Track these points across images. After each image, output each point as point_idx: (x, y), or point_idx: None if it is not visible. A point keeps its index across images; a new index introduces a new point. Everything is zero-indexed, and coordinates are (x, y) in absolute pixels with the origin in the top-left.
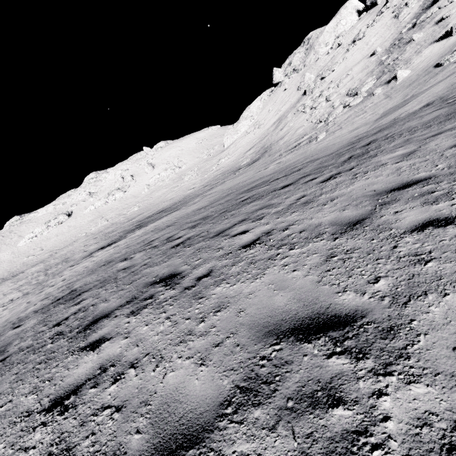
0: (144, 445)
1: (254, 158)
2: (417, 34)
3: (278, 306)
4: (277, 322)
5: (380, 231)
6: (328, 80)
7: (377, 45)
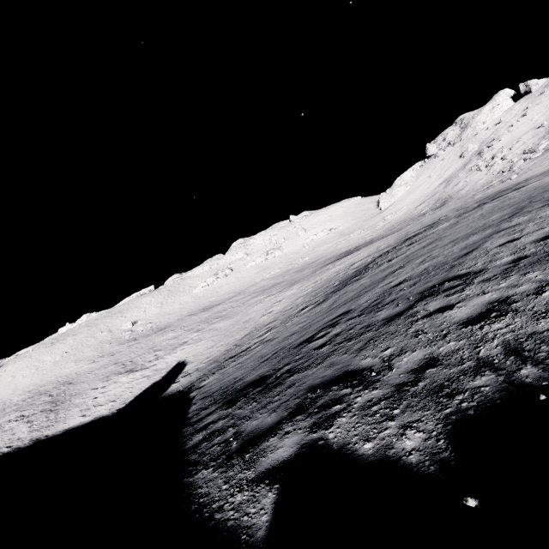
0: None
1: (435, 206)
2: None
3: None
4: None
5: None
6: (497, 147)
7: (542, 121)
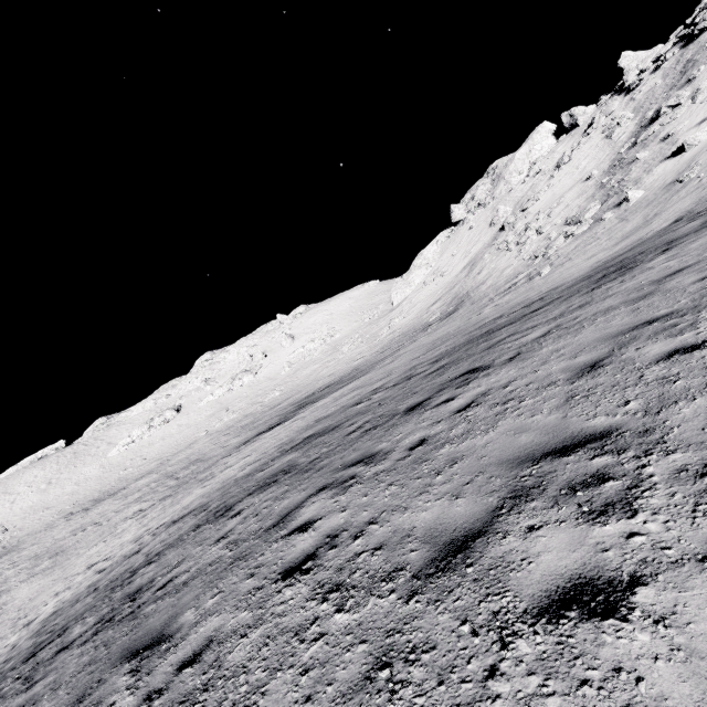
0: (570, 374)
1: (447, 311)
2: (642, 153)
3: (611, 331)
4: (618, 333)
5: (670, 291)
6: (533, 211)
7: (592, 168)
